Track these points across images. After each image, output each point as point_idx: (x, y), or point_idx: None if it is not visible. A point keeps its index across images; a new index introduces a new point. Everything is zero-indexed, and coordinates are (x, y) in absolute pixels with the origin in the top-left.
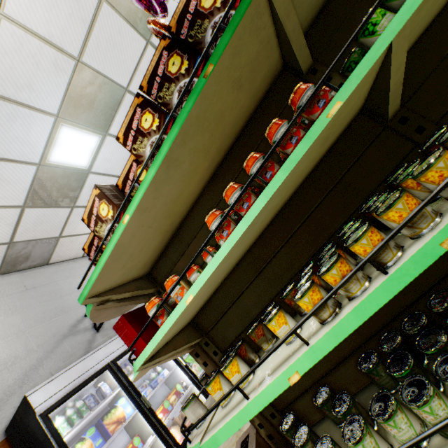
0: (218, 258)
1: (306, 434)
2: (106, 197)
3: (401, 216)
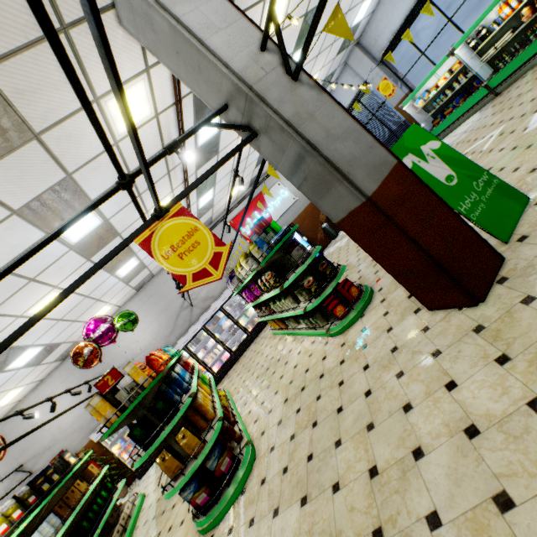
0: None
1: None
2: None
3: None
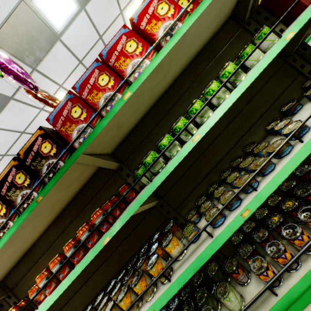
0: None
1: None
2: None
3: (138, 292)
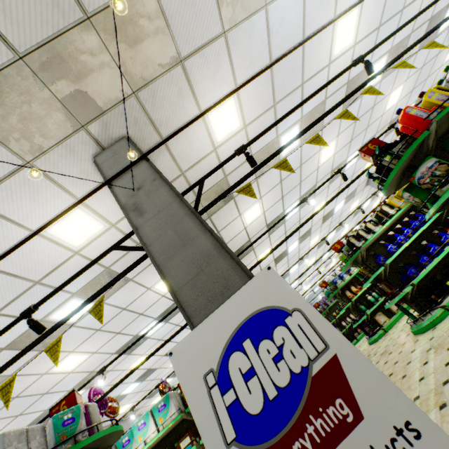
0: None
1: None
2: None
3: None
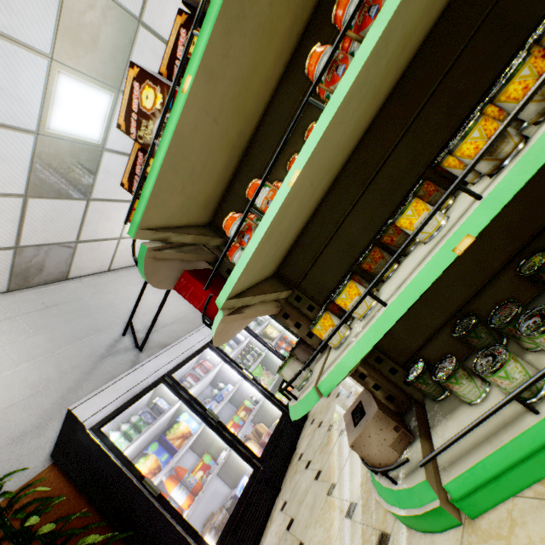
0: (337, 99)
1: (454, 362)
2: (149, 75)
3: None
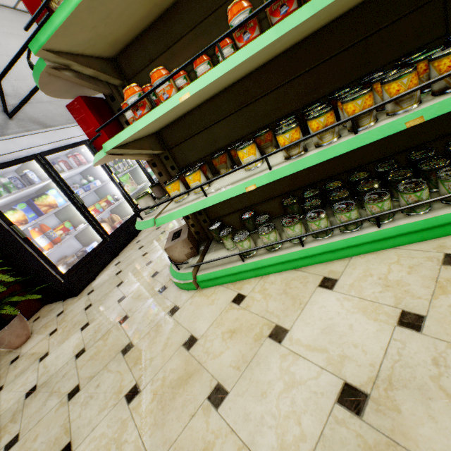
0: (232, 63)
1: (230, 230)
2: None
3: (398, 91)
